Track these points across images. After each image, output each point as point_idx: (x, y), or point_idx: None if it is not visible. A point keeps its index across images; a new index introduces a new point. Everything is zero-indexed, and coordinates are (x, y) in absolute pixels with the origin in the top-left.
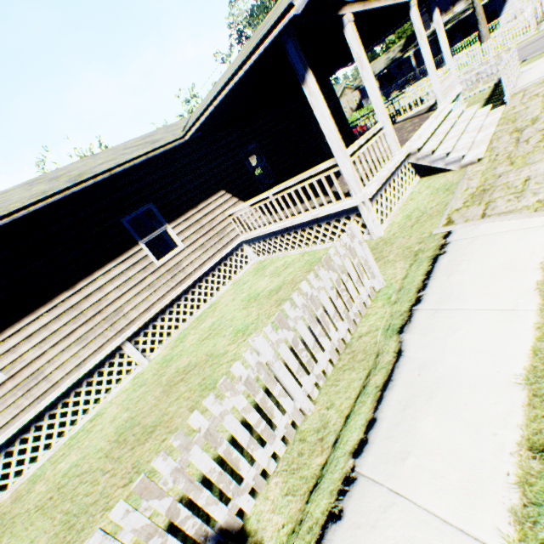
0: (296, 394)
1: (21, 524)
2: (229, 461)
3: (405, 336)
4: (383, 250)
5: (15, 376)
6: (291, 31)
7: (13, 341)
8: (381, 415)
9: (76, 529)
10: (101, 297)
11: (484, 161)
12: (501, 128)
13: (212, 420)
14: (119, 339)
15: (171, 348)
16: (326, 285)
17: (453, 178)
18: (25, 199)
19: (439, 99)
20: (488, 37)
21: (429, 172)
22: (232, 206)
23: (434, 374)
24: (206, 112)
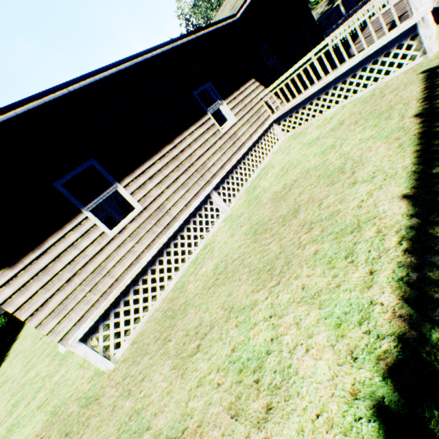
0: None
1: (199, 299)
2: None
3: None
4: None
5: (147, 208)
6: None
7: (141, 180)
8: None
9: (279, 266)
10: (191, 153)
11: None
12: None
13: None
14: (209, 187)
15: (247, 196)
16: None
17: None
18: None
19: None
20: None
21: None
22: (261, 93)
23: None
24: None
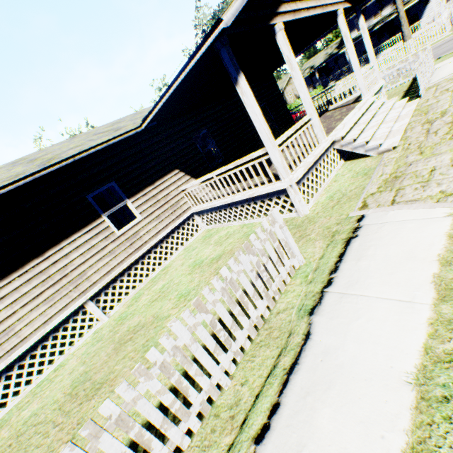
0: (212, 372)
1: None
2: (141, 443)
3: (315, 318)
4: (307, 228)
5: None
6: (225, 40)
7: None
8: (284, 400)
9: None
10: (67, 262)
11: (399, 149)
12: (415, 119)
13: (125, 405)
14: (82, 299)
15: (127, 307)
16: (246, 268)
17: (371, 164)
18: (1, 181)
19: (363, 92)
20: (410, 37)
21: (352, 156)
22: (185, 183)
23: (335, 362)
24: (157, 107)
